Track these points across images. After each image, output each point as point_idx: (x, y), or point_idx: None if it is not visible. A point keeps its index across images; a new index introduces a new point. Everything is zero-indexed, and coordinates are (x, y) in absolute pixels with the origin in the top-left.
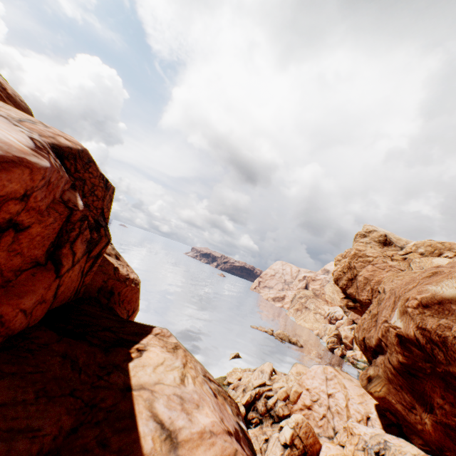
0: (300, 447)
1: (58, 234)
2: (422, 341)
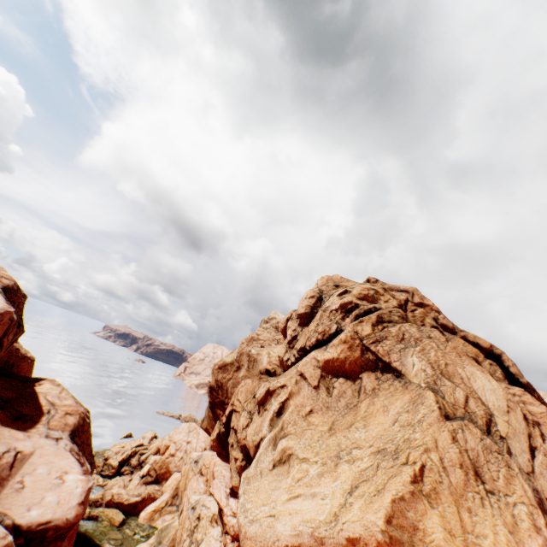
0: (154, 476)
1: (5, 332)
2: (216, 387)
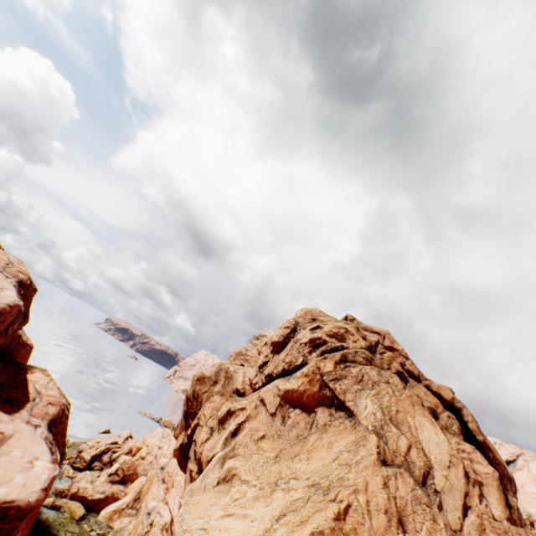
0: (121, 476)
1: (12, 321)
2: (192, 397)
